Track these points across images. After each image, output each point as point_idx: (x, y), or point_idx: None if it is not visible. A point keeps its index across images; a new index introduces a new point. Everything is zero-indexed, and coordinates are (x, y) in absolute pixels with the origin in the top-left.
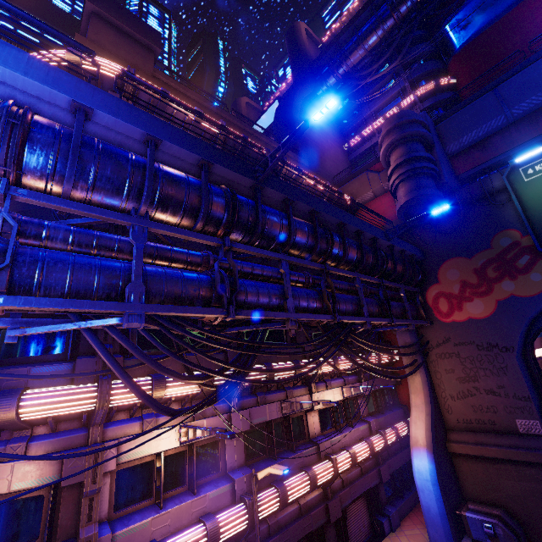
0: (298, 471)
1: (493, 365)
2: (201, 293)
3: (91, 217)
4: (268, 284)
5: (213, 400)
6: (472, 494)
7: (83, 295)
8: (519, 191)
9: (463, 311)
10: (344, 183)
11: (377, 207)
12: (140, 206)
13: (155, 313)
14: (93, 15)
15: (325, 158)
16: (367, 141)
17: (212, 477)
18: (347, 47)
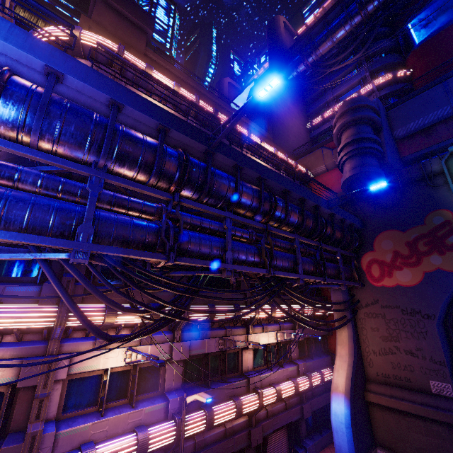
0: (227, 399)
1: (414, 329)
2: (148, 239)
3: (54, 165)
4: (212, 237)
5: (149, 331)
6: (383, 440)
7: (39, 231)
8: None
9: (393, 278)
10: (301, 156)
11: (327, 180)
12: (99, 160)
13: (101, 253)
14: (99, 0)
15: (288, 134)
16: (327, 121)
17: (151, 394)
18: (318, 38)
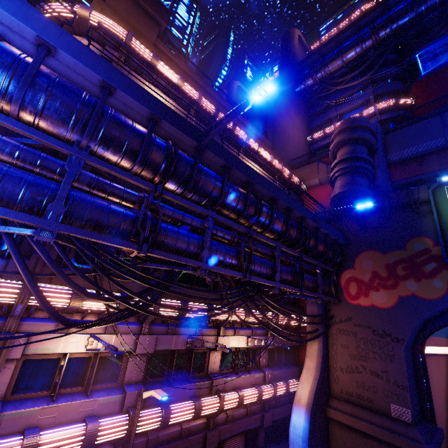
0: (188, 398)
1: (382, 351)
2: (122, 227)
3: (33, 139)
4: (192, 233)
5: (110, 320)
6: None
7: (6, 203)
8: (440, 206)
9: (368, 297)
10: (298, 167)
11: (319, 193)
12: (82, 139)
13: (69, 234)
14: None
15: (288, 144)
16: (327, 137)
17: (109, 385)
18: (328, 56)
